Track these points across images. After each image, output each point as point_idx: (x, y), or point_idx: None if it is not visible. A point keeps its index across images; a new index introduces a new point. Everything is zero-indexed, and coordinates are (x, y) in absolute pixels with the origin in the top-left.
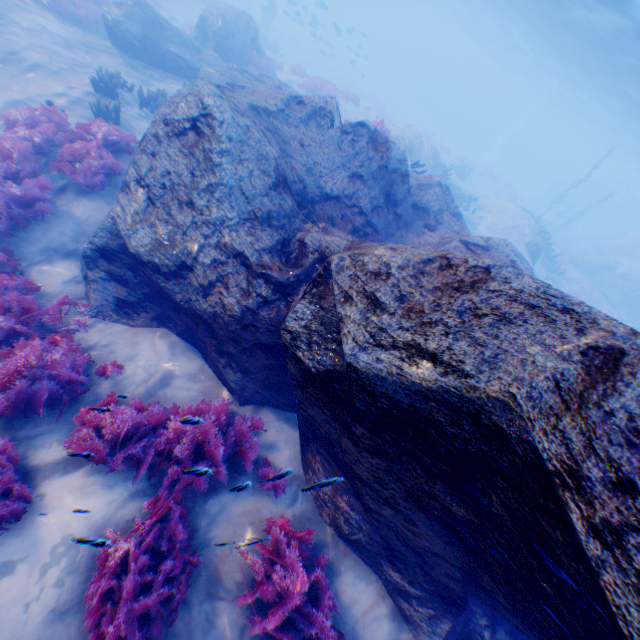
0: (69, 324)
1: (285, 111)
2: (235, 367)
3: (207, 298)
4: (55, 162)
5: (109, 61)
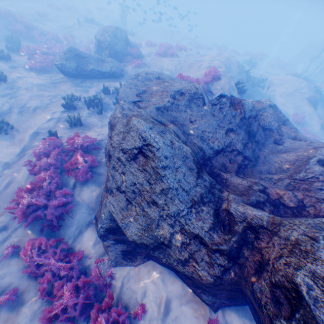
0: (105, 277)
1: (174, 102)
2: (207, 293)
3: (185, 267)
4: (64, 170)
5: (64, 86)
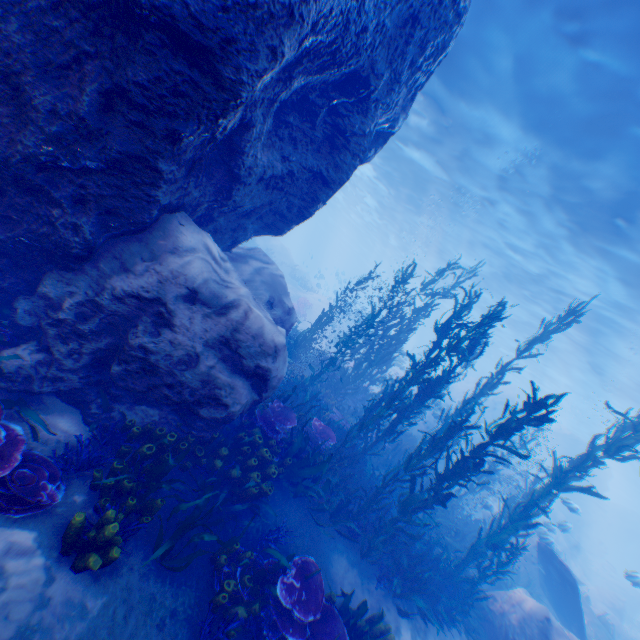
0: None
1: None
2: None
3: None
4: None
5: None
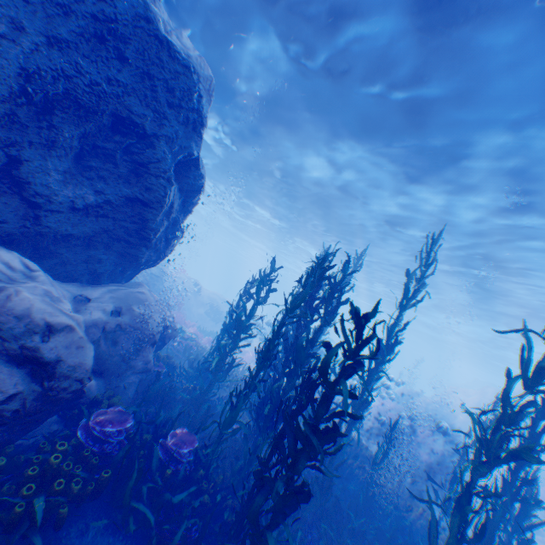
0: None
1: None
2: None
3: None
4: None
5: None
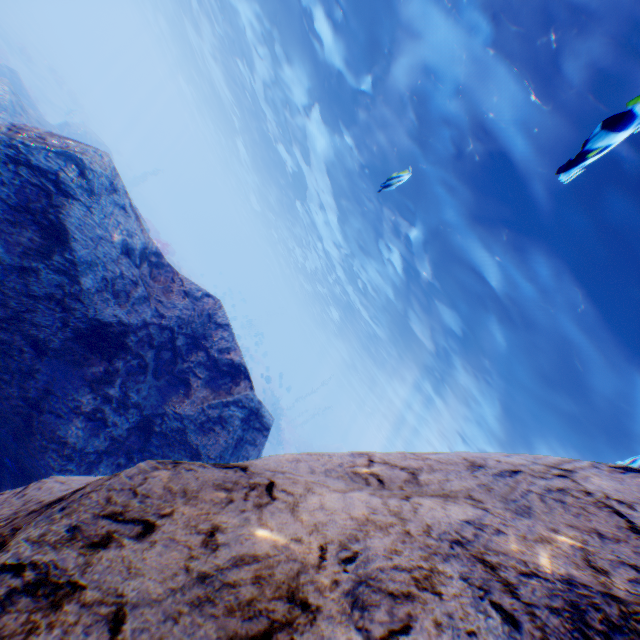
0: None
1: None
2: None
3: None
4: None
5: None
